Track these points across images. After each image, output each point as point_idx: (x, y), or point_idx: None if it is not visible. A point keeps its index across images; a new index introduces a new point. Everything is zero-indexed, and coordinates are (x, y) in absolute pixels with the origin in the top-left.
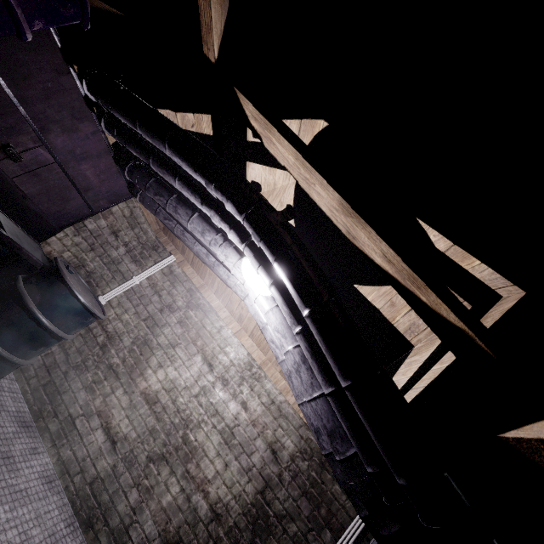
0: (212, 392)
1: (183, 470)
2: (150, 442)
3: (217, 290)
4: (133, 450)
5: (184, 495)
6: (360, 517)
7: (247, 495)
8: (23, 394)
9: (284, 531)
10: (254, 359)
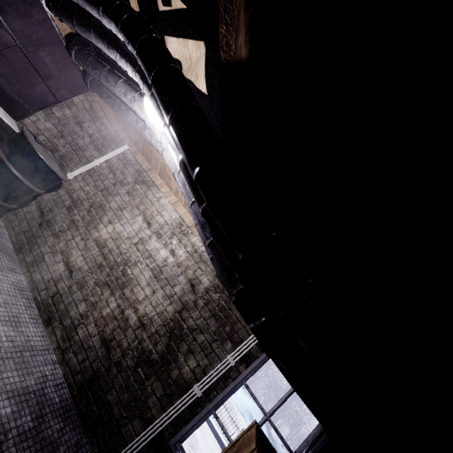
0: (148, 242)
1: (120, 293)
2: (98, 273)
3: (160, 171)
4: (84, 277)
5: (120, 310)
6: (233, 302)
7: (168, 313)
8: (9, 237)
9: (194, 339)
10: (184, 221)
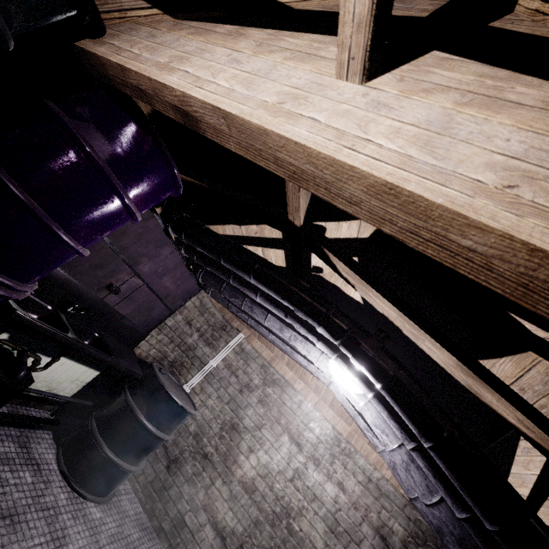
0: (305, 474)
1: None
2: (257, 535)
3: (288, 362)
4: (242, 545)
5: None
6: None
7: None
8: (135, 493)
9: None
10: (340, 433)
